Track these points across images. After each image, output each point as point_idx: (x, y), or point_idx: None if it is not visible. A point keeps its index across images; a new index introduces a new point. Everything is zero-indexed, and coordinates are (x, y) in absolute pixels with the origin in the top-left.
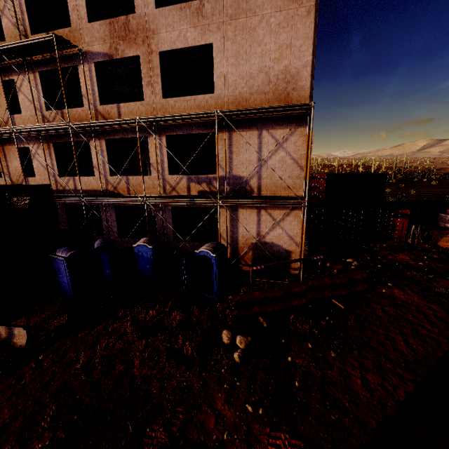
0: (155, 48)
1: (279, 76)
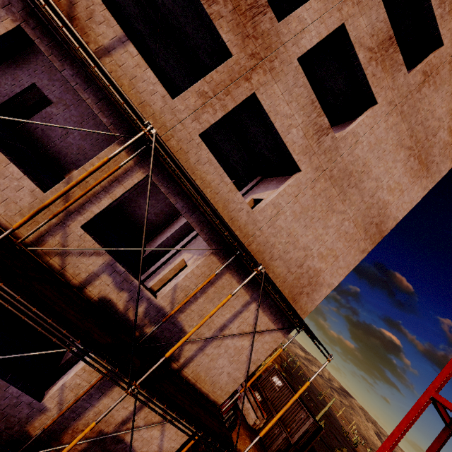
0: (255, 83)
1: (310, 271)
